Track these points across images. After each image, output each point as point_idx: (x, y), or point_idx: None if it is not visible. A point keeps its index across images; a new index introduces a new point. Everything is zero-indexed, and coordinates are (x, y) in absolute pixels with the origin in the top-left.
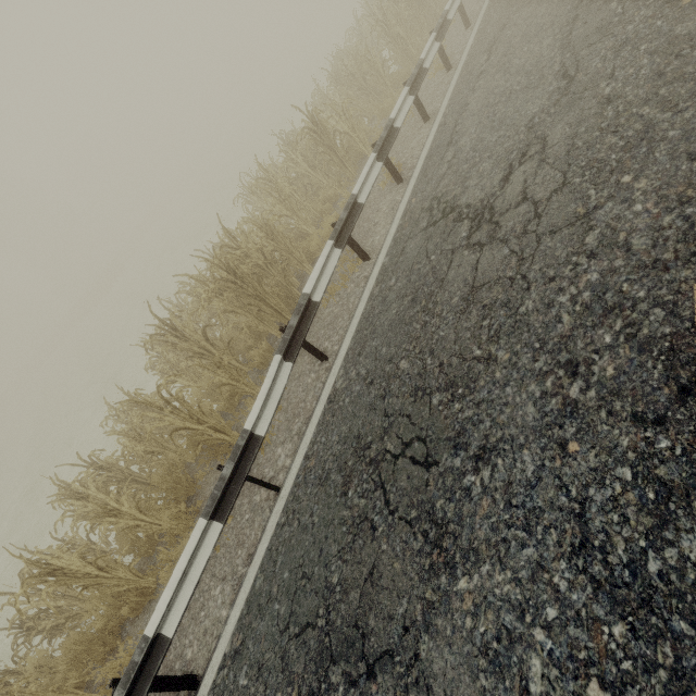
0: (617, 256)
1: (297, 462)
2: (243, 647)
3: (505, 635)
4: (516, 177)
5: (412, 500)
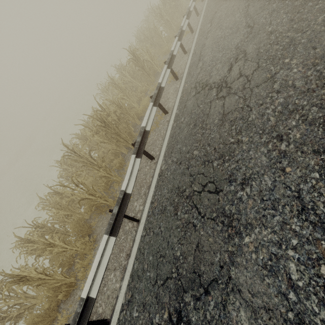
0: (290, 90)
1: (147, 206)
2: (132, 298)
3: (273, 257)
4: (234, 68)
5: (212, 209)
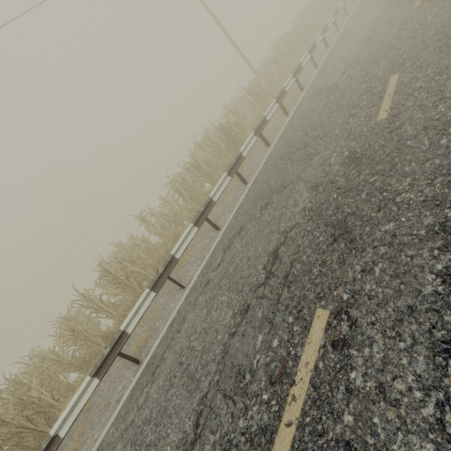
0: None
1: None
2: None
3: None
4: None
5: None
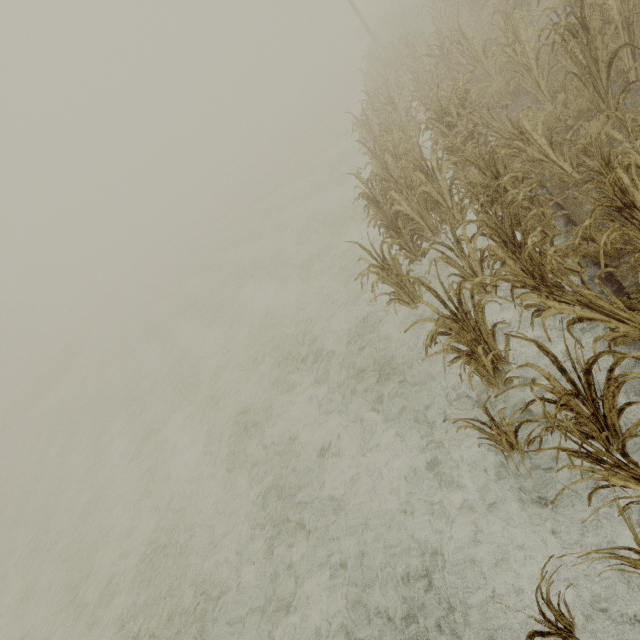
0: None
1: None
2: None
3: None
4: None
5: None
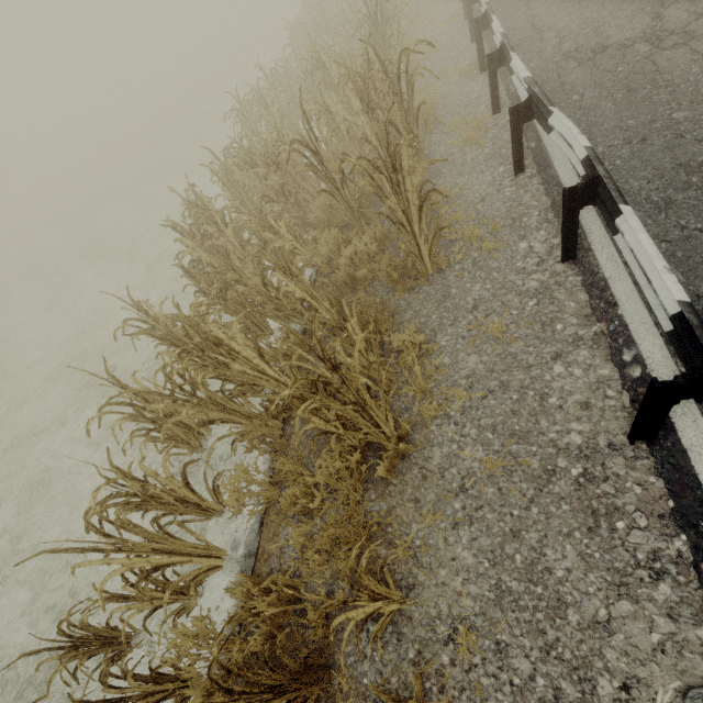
0: None
1: (592, 222)
2: None
3: None
4: (671, 13)
5: None
